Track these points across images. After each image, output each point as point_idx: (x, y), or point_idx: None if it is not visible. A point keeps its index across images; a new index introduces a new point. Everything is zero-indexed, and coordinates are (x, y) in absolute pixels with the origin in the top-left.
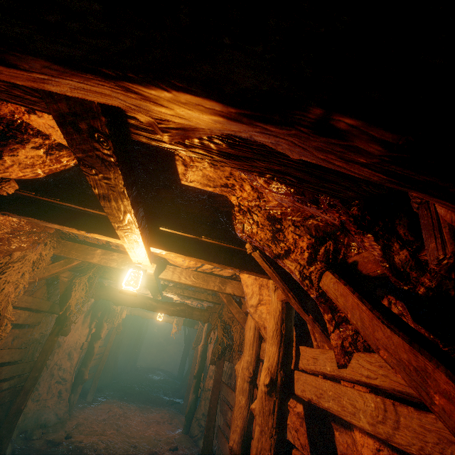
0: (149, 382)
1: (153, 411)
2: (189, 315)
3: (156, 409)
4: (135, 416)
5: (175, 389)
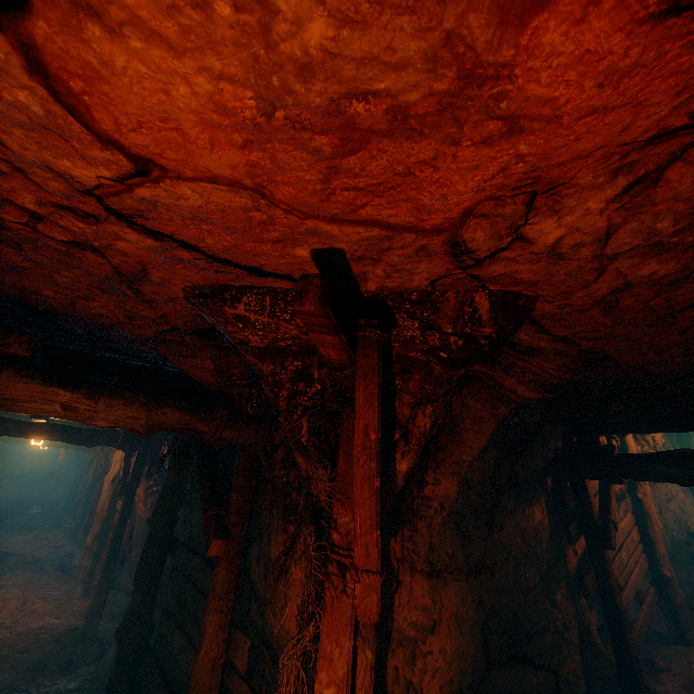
0: (22, 515)
1: (34, 533)
2: (78, 447)
3: (38, 532)
4: (13, 538)
5: (61, 518)
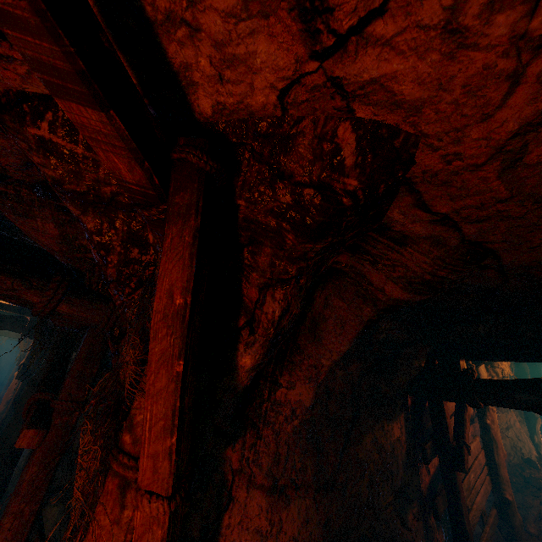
0: None
1: None
2: (6, 334)
3: None
4: None
5: None
